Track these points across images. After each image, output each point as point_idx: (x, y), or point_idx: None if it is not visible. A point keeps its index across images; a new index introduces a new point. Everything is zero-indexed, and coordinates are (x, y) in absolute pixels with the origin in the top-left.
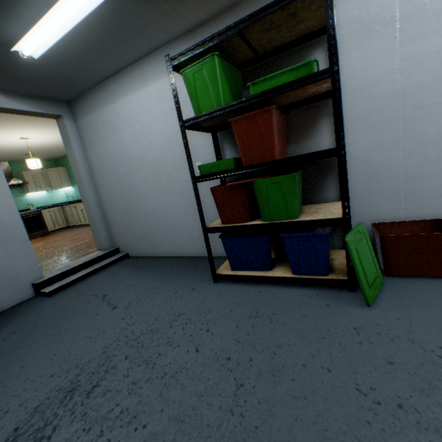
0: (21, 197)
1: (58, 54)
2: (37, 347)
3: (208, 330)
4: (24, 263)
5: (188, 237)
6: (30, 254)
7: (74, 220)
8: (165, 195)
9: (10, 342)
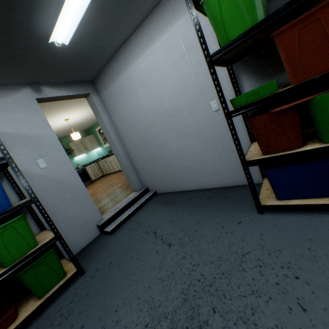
0: (72, 160)
1: (81, 36)
2: (120, 287)
3: (296, 277)
4: (89, 211)
5: (209, 171)
6: (91, 203)
7: (106, 170)
8: (182, 138)
9: (97, 281)
